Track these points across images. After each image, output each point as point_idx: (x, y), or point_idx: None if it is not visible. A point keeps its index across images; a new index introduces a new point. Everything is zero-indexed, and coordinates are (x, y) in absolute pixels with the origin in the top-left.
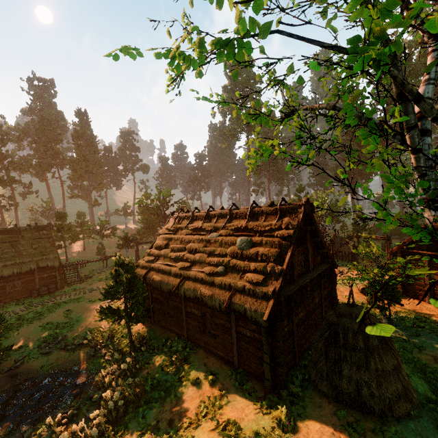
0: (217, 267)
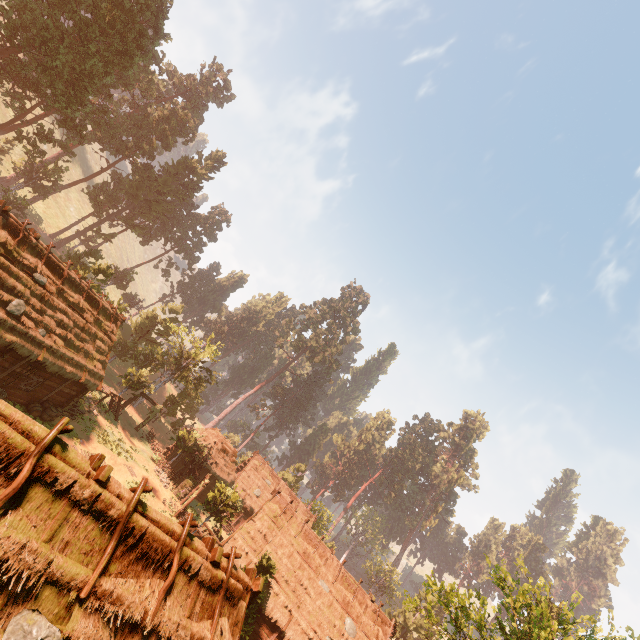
0: (325, 635)
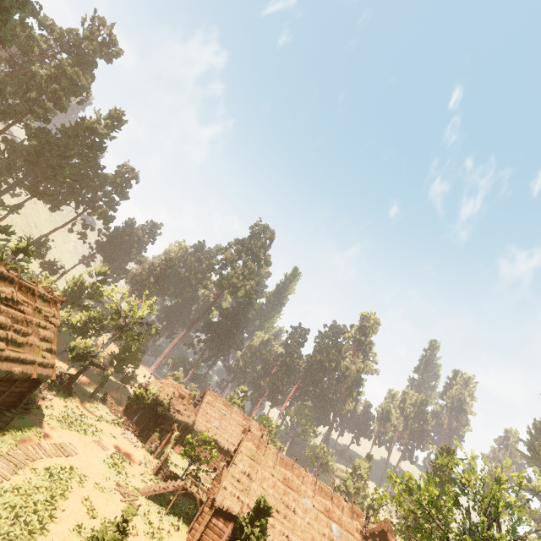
0: None
